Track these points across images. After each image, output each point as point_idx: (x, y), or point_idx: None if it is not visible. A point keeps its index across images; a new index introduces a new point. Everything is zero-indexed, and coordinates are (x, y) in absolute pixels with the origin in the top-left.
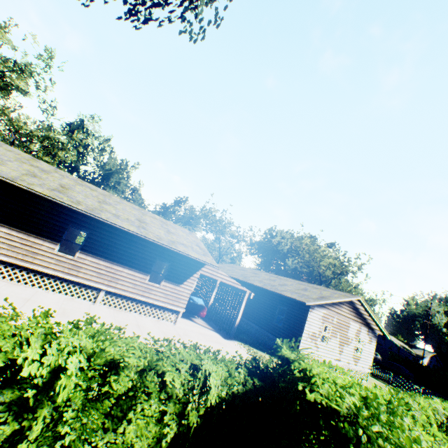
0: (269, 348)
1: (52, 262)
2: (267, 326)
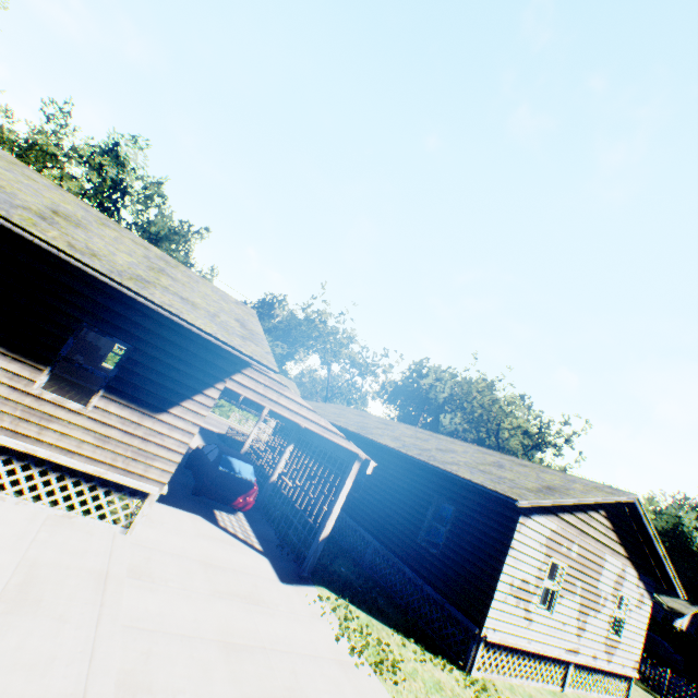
0: (403, 605)
1: None
2: (401, 546)
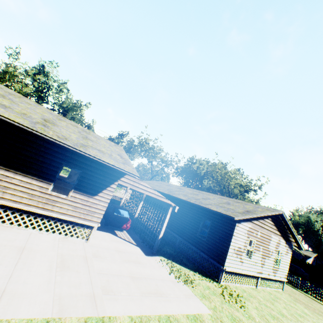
0: (193, 261)
1: None
2: (190, 238)
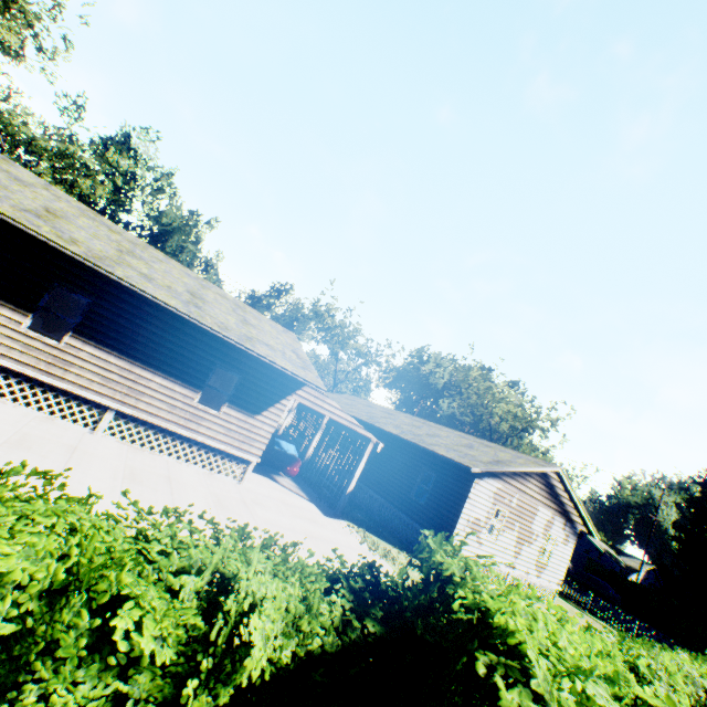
0: (400, 537)
1: (16, 348)
2: (399, 501)
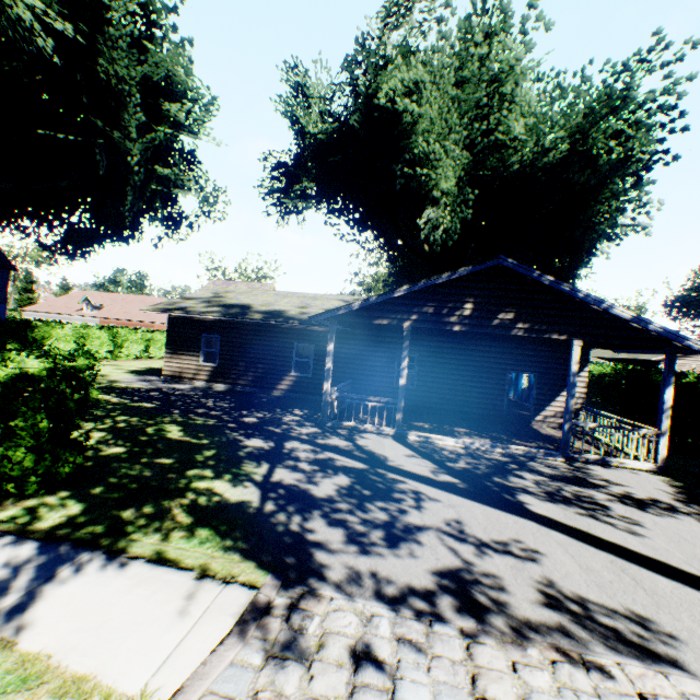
0: None
1: None
2: None
